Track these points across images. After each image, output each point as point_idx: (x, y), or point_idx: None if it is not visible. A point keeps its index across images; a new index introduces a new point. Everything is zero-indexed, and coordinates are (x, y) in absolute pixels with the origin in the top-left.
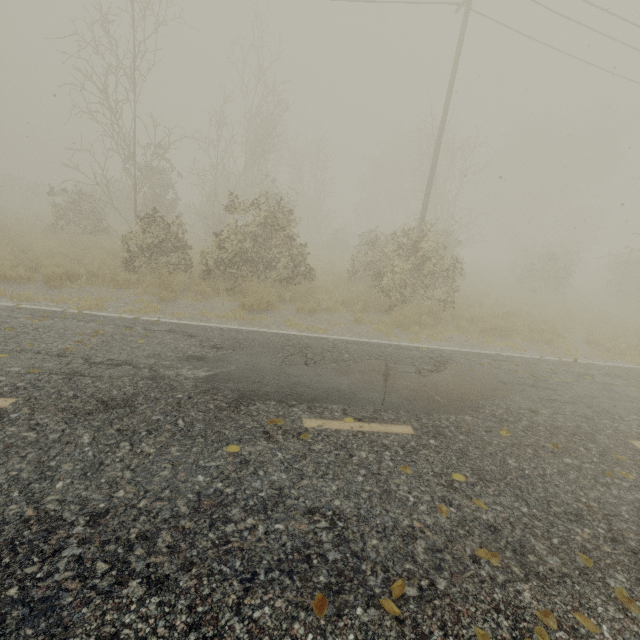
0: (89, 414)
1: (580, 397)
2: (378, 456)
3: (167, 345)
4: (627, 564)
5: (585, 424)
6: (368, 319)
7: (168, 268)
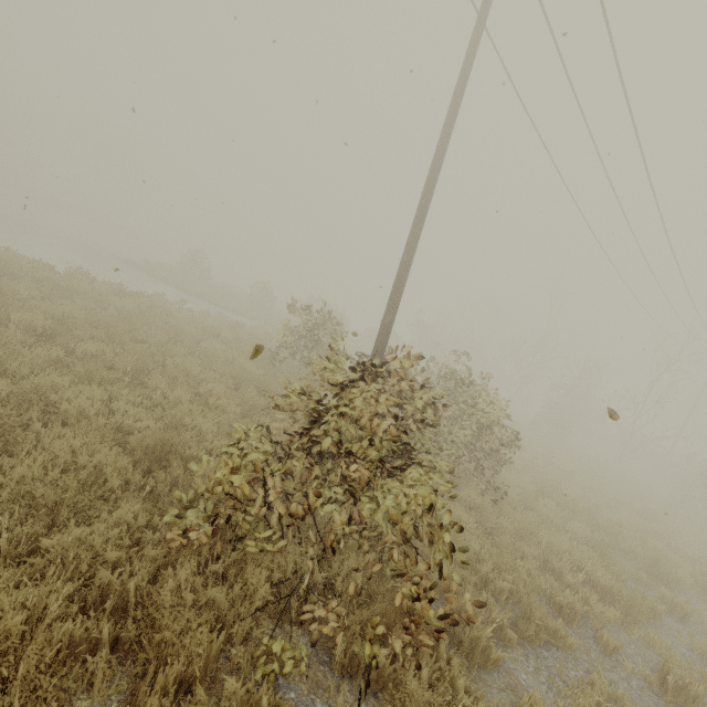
0: None
1: None
2: None
3: None
4: None
5: None
6: None
7: None
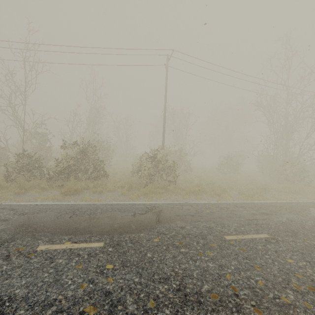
0: None
1: (213, 218)
2: (69, 261)
3: None
4: (177, 303)
5: (206, 231)
6: (129, 193)
7: (30, 178)
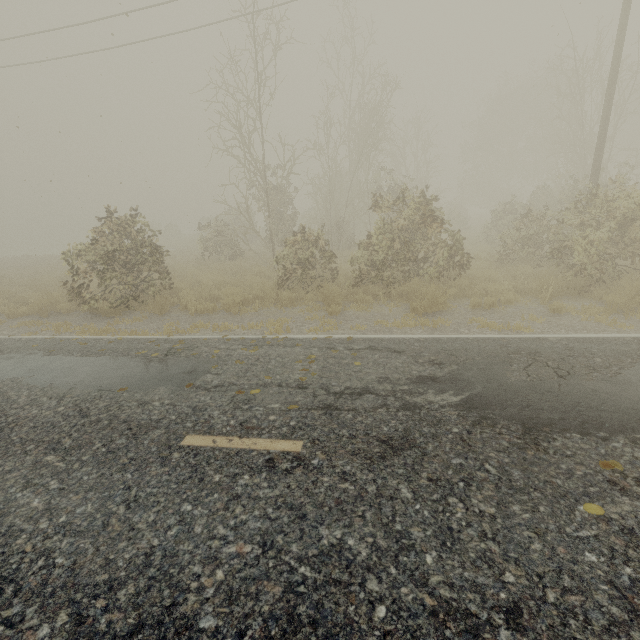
0: (383, 458)
1: None
2: None
3: (384, 365)
4: None
5: None
6: (569, 307)
7: (317, 281)
